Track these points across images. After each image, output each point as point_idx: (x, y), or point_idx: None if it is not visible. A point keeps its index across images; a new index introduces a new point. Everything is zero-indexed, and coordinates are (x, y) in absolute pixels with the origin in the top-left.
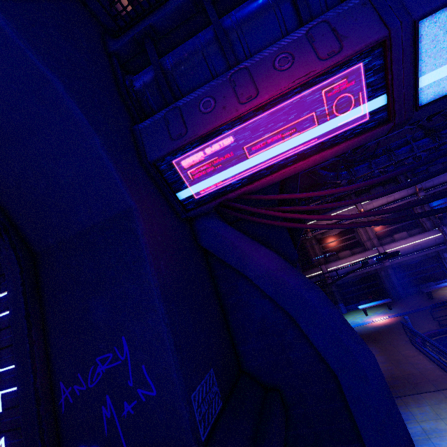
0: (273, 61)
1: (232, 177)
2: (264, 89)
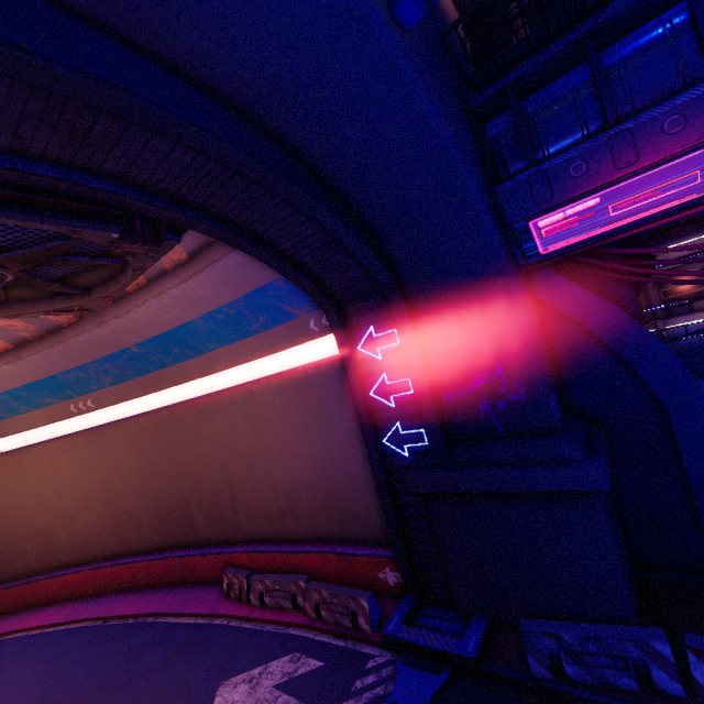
0: (662, 123)
1: (587, 234)
2: (646, 154)
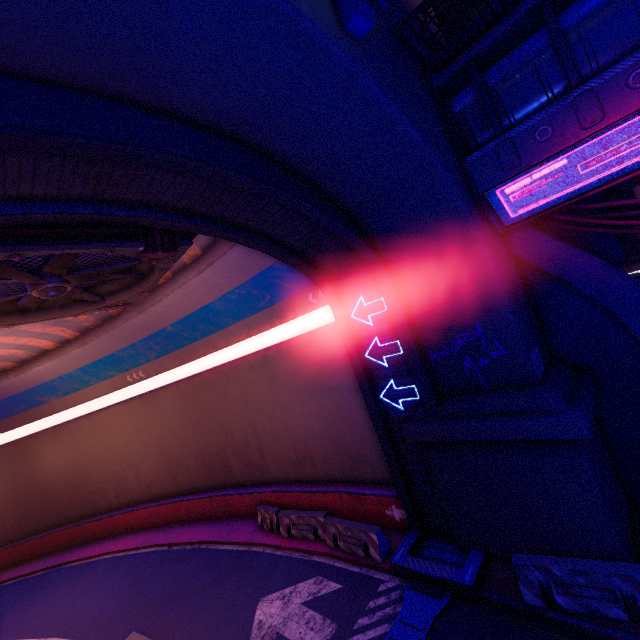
0: (626, 79)
1: (559, 193)
2: (611, 111)
